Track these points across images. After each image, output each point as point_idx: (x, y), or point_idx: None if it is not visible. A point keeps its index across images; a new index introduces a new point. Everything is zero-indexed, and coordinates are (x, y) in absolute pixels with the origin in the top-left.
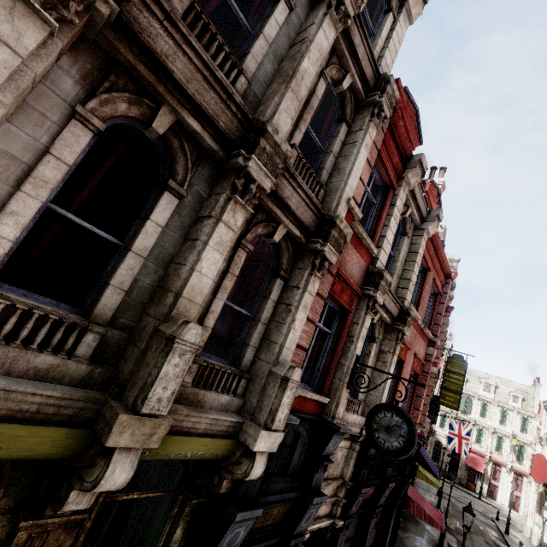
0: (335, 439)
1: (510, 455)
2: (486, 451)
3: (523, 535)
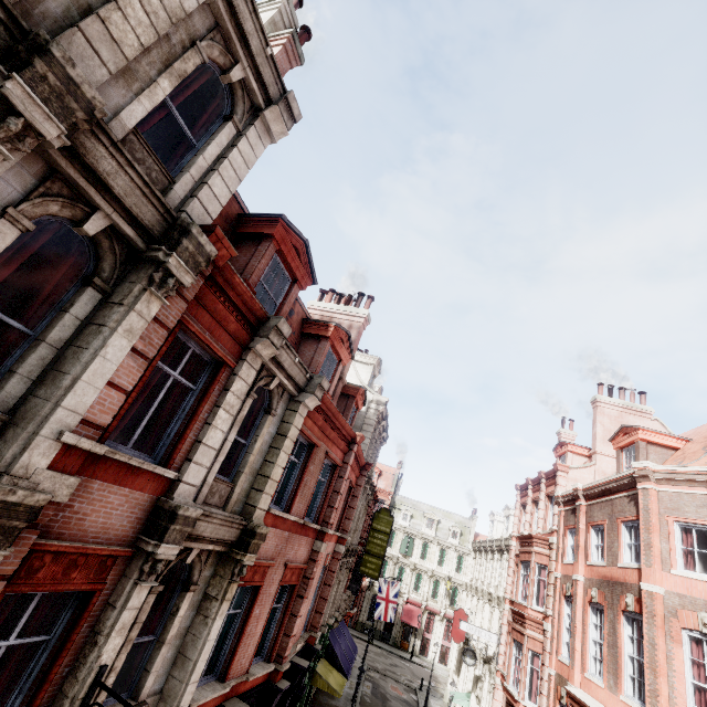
0: None
1: (444, 600)
2: (423, 600)
3: (443, 702)
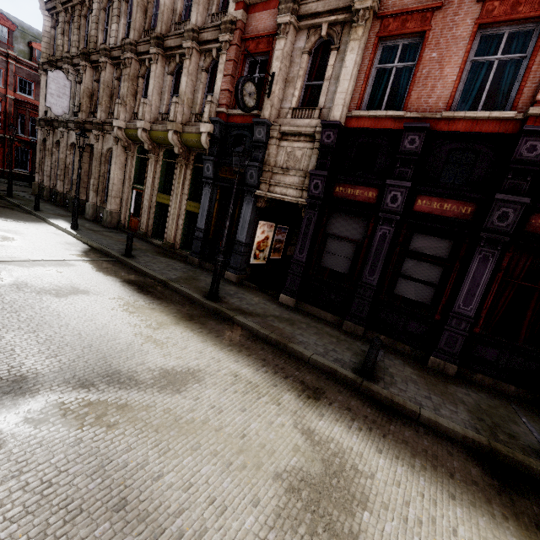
0: (258, 130)
1: None
2: None
3: None
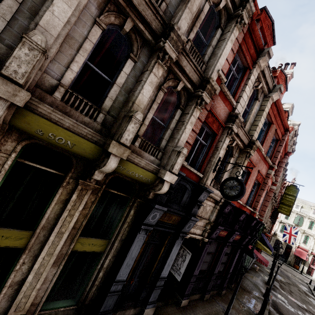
0: (204, 194)
1: None
2: (309, 248)
3: None
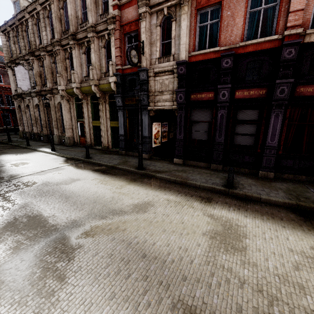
0: (141, 74)
1: None
2: None
3: None
